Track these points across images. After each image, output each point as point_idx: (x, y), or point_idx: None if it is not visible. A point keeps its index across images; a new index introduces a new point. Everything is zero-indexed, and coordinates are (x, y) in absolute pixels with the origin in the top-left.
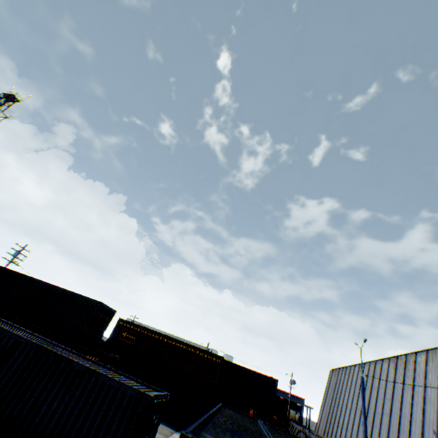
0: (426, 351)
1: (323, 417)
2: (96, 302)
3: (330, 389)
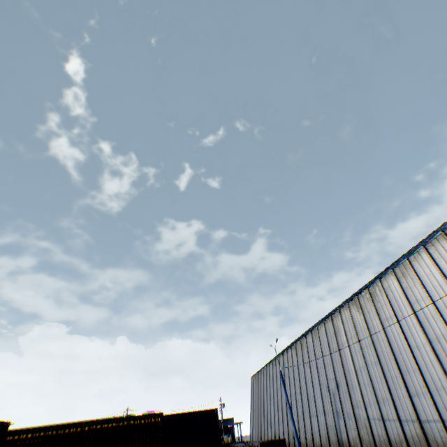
0: (311, 332)
1: (254, 424)
2: None
3: (255, 394)
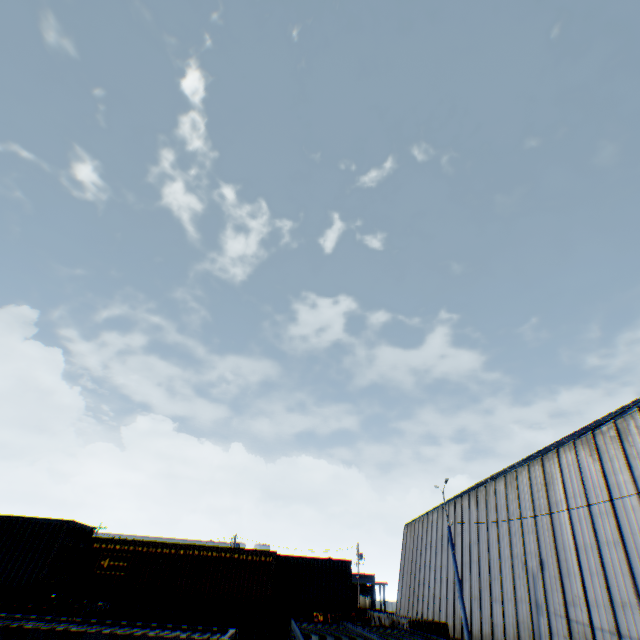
0: (504, 476)
1: (404, 591)
2: (59, 523)
3: (408, 550)
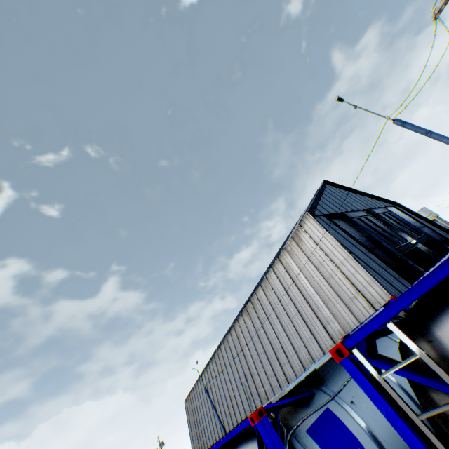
0: (223, 342)
1: (195, 443)
2: None
3: (191, 415)
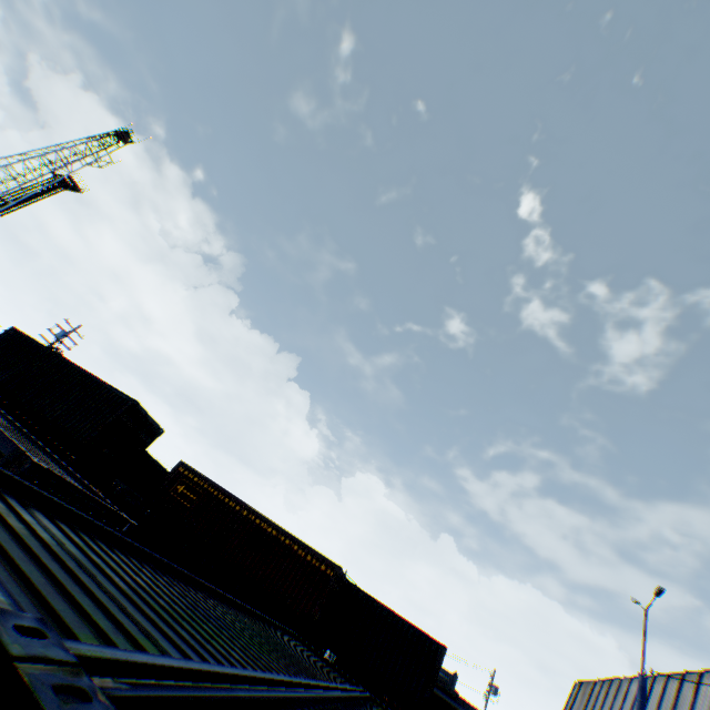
0: None
1: None
2: (127, 399)
3: None
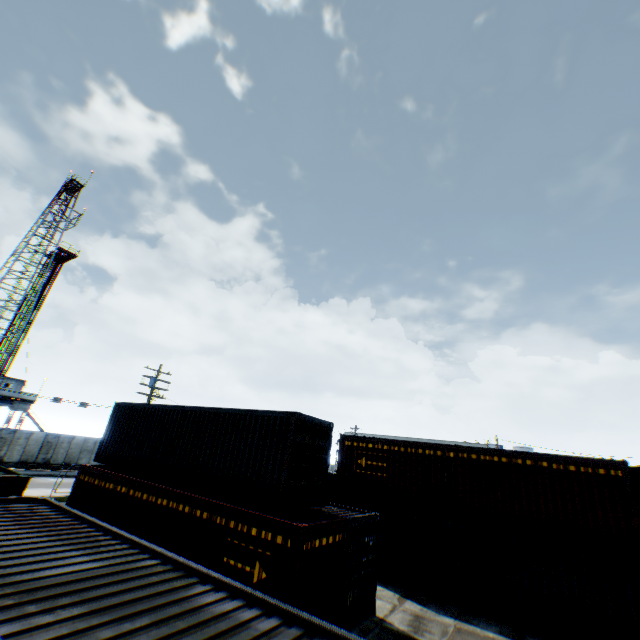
0: None
1: None
2: (284, 417)
3: None
